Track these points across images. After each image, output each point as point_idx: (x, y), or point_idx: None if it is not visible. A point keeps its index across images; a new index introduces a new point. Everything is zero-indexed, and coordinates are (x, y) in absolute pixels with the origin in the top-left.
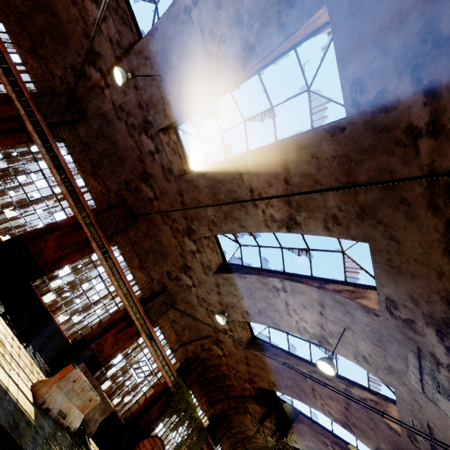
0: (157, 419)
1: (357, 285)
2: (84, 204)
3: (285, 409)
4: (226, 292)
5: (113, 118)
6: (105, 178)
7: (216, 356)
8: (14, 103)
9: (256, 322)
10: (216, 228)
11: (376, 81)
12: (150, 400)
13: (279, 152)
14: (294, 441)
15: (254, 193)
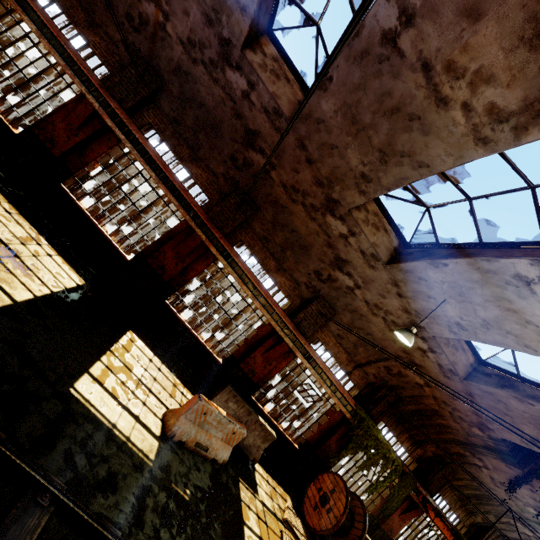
0: (338, 451)
1: None
2: (188, 200)
3: None
4: (412, 293)
5: (188, 66)
6: (208, 161)
7: (414, 385)
8: (86, 98)
9: (480, 341)
10: (370, 185)
11: None
12: (326, 428)
13: None
14: None
15: (434, 69)
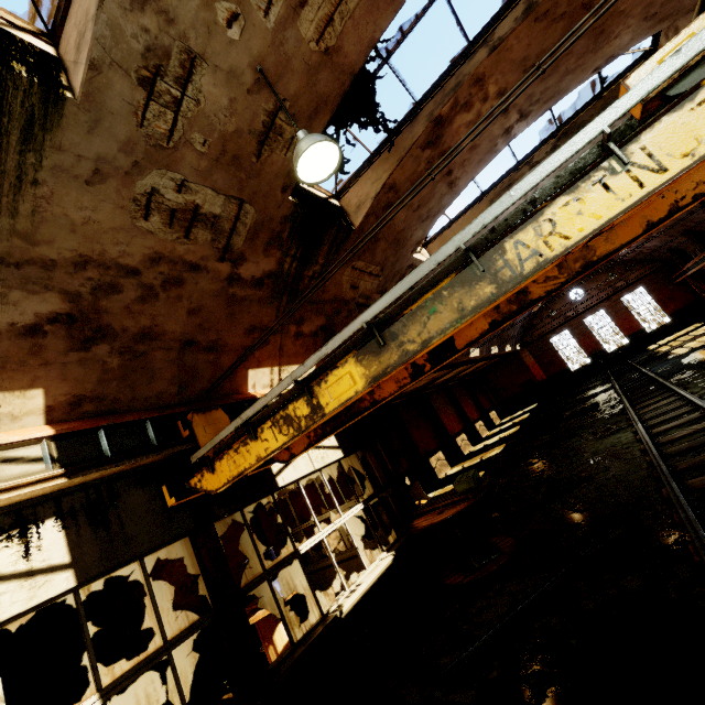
0: None
1: None
2: None
3: None
4: None
5: None
6: None
7: None
8: None
9: None
10: None
11: None
12: None
13: None
14: None
15: None
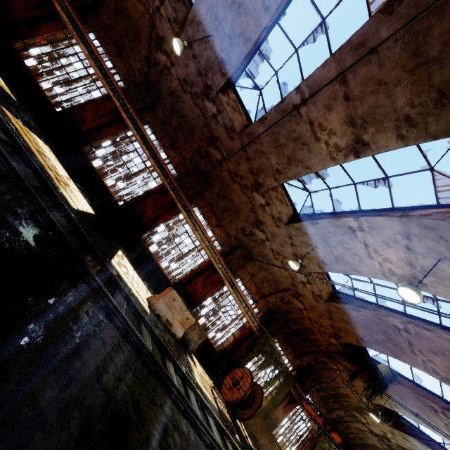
0: (245, 356)
1: None
2: (167, 172)
3: (379, 369)
4: (300, 243)
5: (180, 93)
6: (181, 149)
7: (297, 310)
8: (112, 99)
9: (334, 271)
10: (281, 176)
11: None
12: (239, 340)
13: (334, 66)
14: (394, 405)
15: (314, 125)
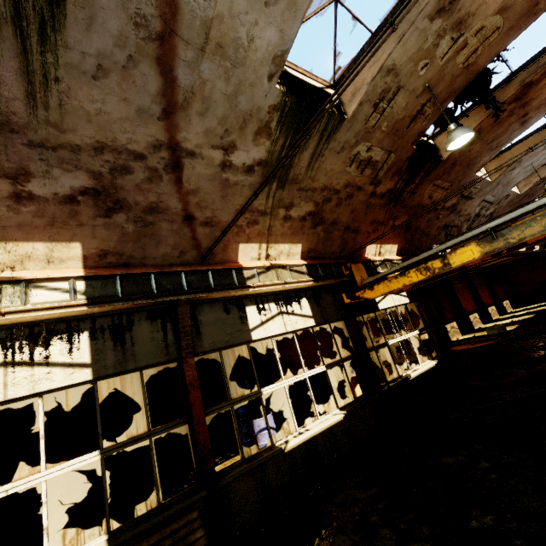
0: None
1: None
2: None
3: None
4: None
5: None
6: None
7: None
8: None
9: None
10: None
11: None
12: None
13: None
14: None
15: None
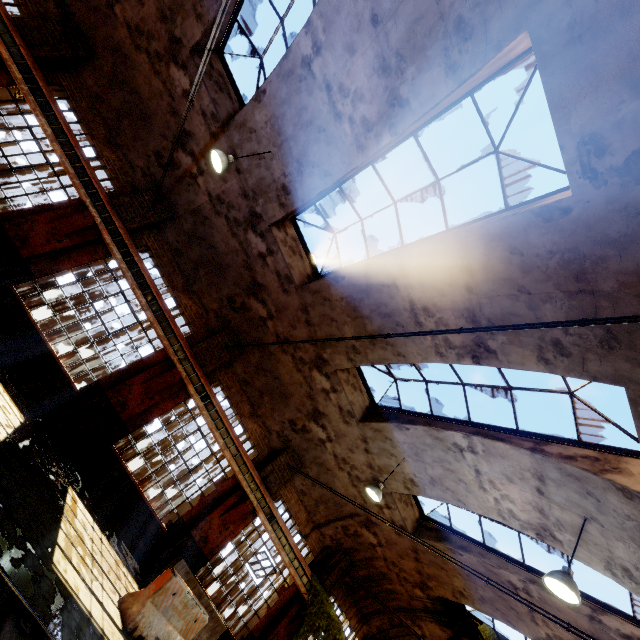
0: None
1: (601, 447)
2: (176, 333)
3: (482, 634)
4: (378, 450)
5: (210, 214)
6: (202, 295)
7: (368, 545)
8: (88, 210)
9: (427, 496)
10: (358, 356)
11: (627, 135)
12: (275, 611)
13: (455, 247)
14: None
15: (417, 305)
